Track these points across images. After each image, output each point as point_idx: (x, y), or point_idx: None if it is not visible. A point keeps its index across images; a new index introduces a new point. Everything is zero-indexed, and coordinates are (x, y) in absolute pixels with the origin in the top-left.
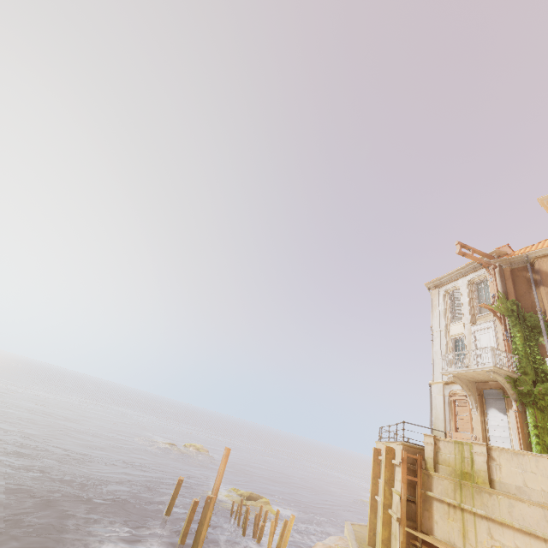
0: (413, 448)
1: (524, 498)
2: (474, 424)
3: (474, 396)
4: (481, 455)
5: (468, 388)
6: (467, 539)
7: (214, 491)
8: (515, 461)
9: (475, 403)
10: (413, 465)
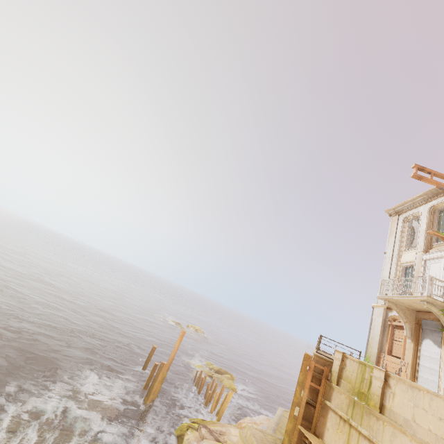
0: (324, 360)
1: (408, 432)
2: (406, 351)
3: (411, 323)
4: (378, 380)
5: (405, 315)
6: None
7: (169, 360)
8: (410, 393)
9: (410, 331)
10: (321, 375)
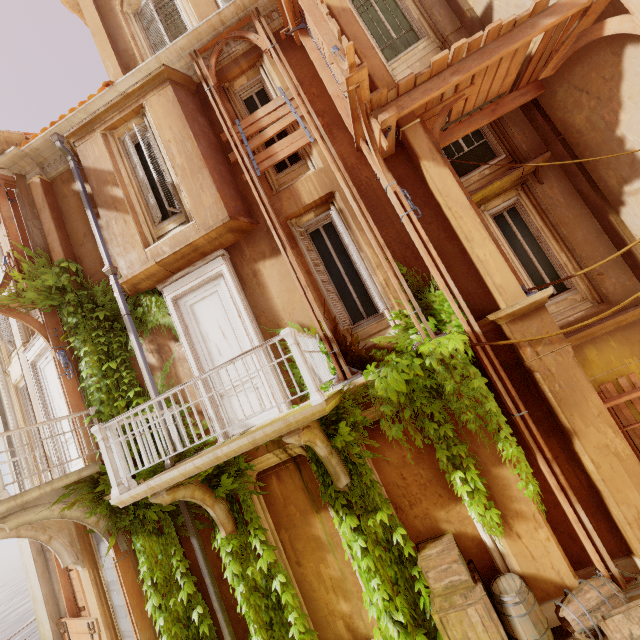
0: None
1: None
2: (86, 592)
3: (65, 529)
4: None
5: (39, 526)
6: None
7: None
8: None
9: (70, 549)
10: None
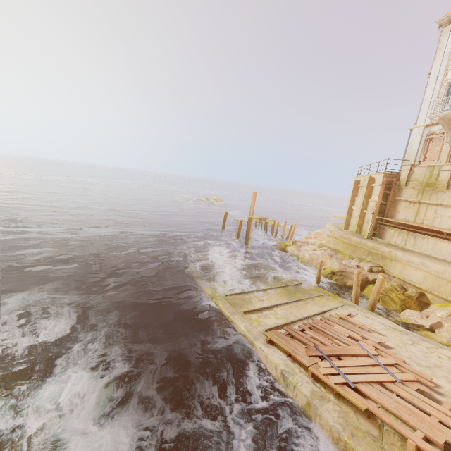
0: (392, 175)
1: None
2: (442, 154)
3: None
4: (447, 171)
5: (449, 126)
6: (418, 217)
7: (251, 215)
8: None
9: (450, 138)
10: (389, 185)
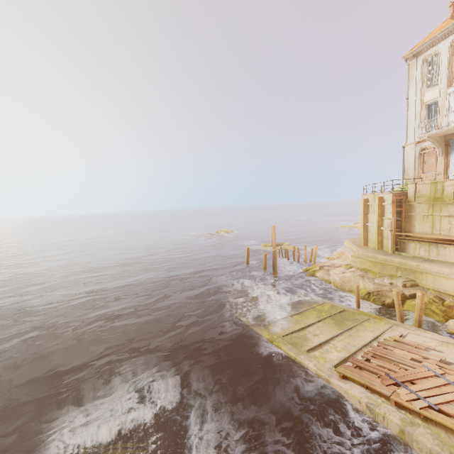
0: (400, 193)
1: None
2: (438, 165)
3: (442, 146)
4: (450, 186)
5: (438, 142)
6: (434, 228)
7: (274, 248)
8: None
9: (442, 152)
10: (399, 202)
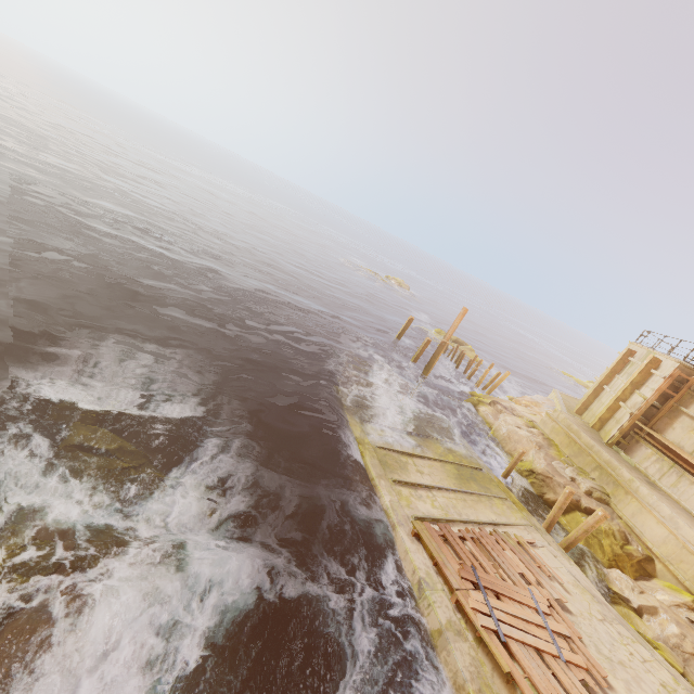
0: (692, 370)
1: None
2: None
3: None
4: None
5: None
6: None
7: (446, 338)
8: None
9: None
10: (680, 383)
